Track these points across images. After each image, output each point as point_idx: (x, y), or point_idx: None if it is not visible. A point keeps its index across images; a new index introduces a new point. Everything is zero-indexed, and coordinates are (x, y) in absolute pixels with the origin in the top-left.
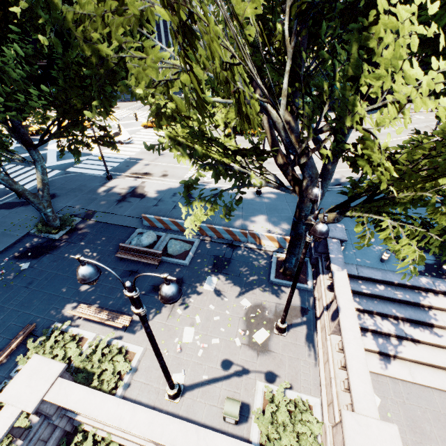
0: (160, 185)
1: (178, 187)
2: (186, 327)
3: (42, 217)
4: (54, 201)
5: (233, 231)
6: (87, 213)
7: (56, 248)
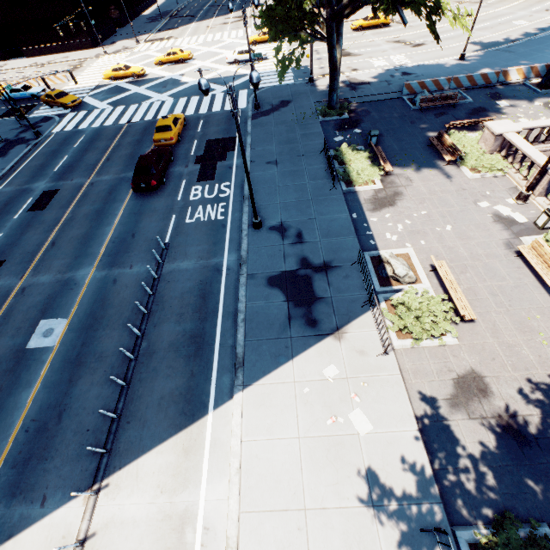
0: (366, 74)
1: (385, 72)
2: (518, 120)
3: (317, 108)
4: (296, 103)
5: (488, 73)
6: (341, 101)
7: (359, 120)
